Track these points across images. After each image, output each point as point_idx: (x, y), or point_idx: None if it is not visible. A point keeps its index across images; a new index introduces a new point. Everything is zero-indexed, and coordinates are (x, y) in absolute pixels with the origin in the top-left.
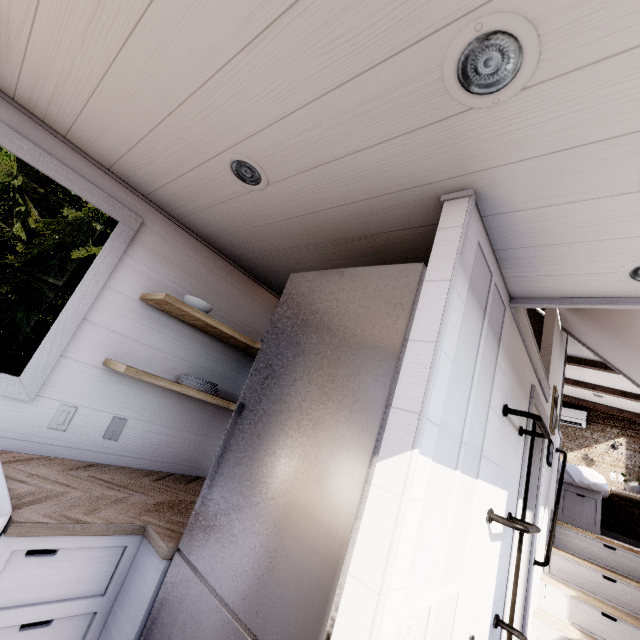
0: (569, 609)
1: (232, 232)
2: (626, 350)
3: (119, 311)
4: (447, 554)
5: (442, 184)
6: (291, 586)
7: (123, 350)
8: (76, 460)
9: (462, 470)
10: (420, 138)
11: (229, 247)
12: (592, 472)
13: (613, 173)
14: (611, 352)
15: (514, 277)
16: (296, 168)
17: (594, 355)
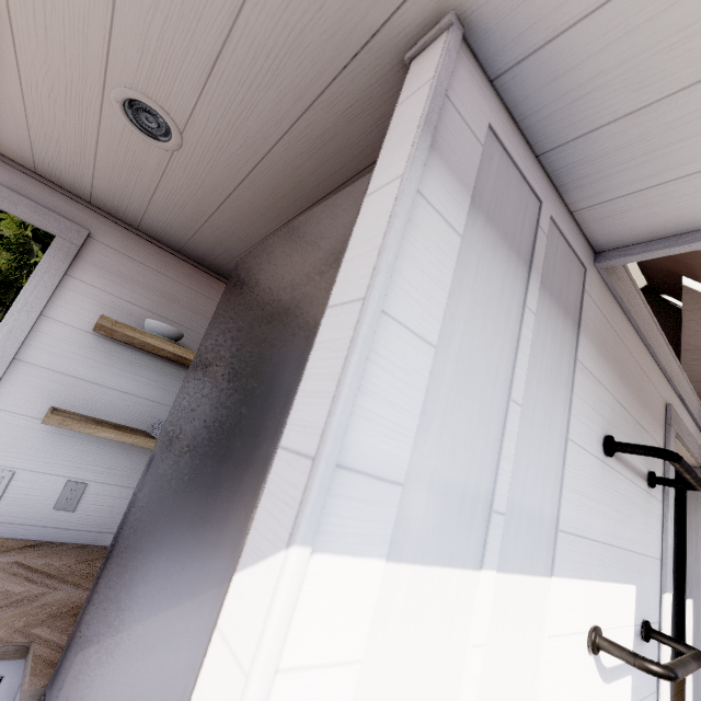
0: None
1: (195, 231)
2: None
3: (65, 347)
4: None
5: (397, 24)
6: None
7: (75, 396)
8: (17, 539)
9: (504, 566)
10: None
11: (207, 256)
12: None
13: None
14: None
15: (591, 207)
16: (191, 84)
17: None
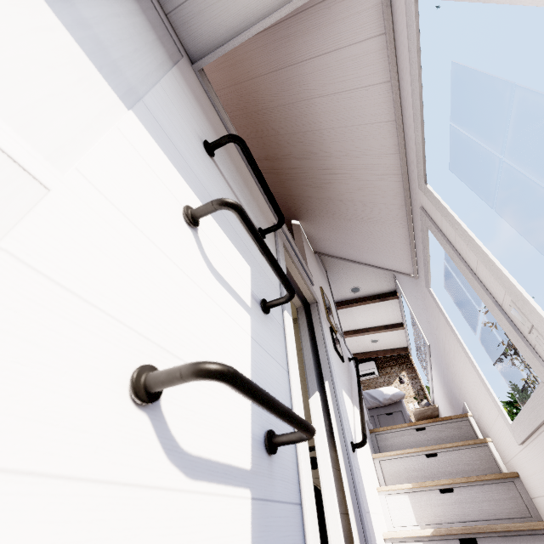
0: (414, 509)
1: None
2: (350, 228)
3: None
4: None
5: None
6: None
7: None
8: None
9: (52, 7)
10: None
11: None
12: (389, 387)
13: None
14: (346, 244)
15: (175, 11)
16: None
17: (352, 292)
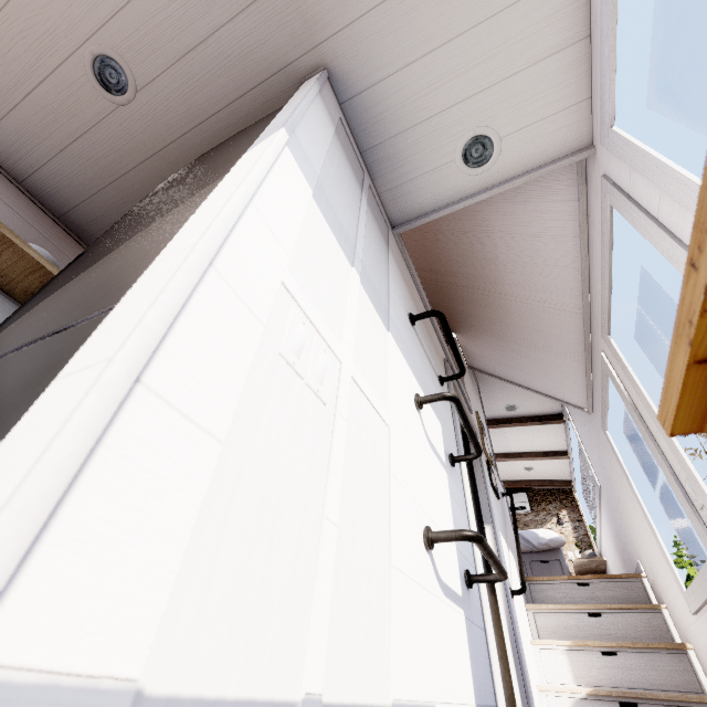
0: (571, 668)
1: (96, 192)
2: (516, 351)
3: None
4: (359, 346)
5: (300, 64)
6: (119, 270)
7: None
8: None
9: (363, 287)
10: (271, 4)
11: (93, 225)
12: (545, 530)
13: (413, 31)
14: (509, 365)
15: (387, 192)
16: (165, 60)
17: (507, 410)
